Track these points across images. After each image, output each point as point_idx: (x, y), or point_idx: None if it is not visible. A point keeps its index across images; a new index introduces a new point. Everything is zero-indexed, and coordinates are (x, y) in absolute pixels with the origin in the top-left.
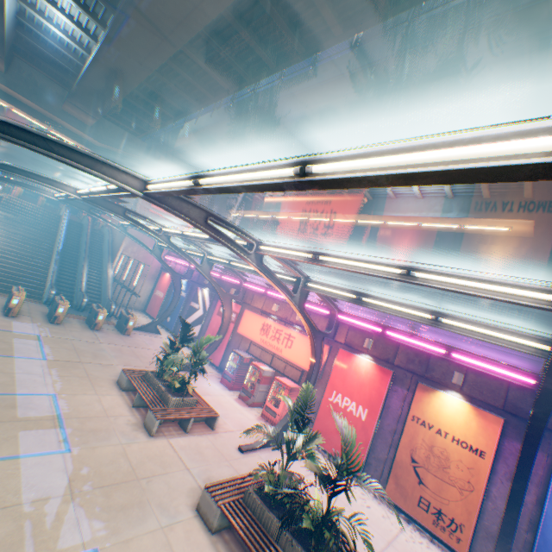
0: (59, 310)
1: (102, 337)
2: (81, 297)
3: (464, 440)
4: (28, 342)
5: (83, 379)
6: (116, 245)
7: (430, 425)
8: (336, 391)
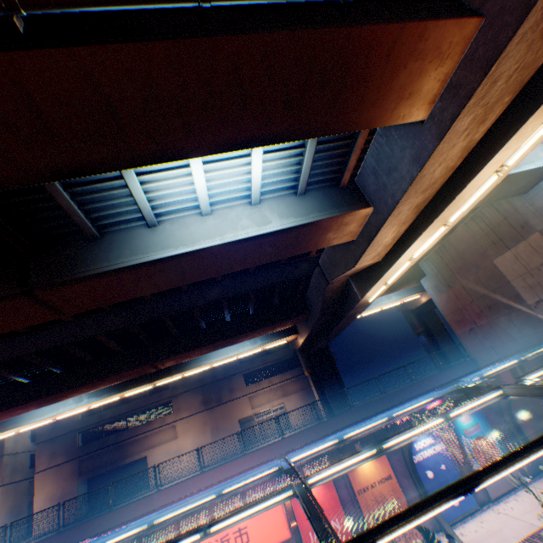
0: None
1: None
2: None
3: (381, 476)
4: None
5: None
6: None
7: (367, 486)
8: (311, 529)
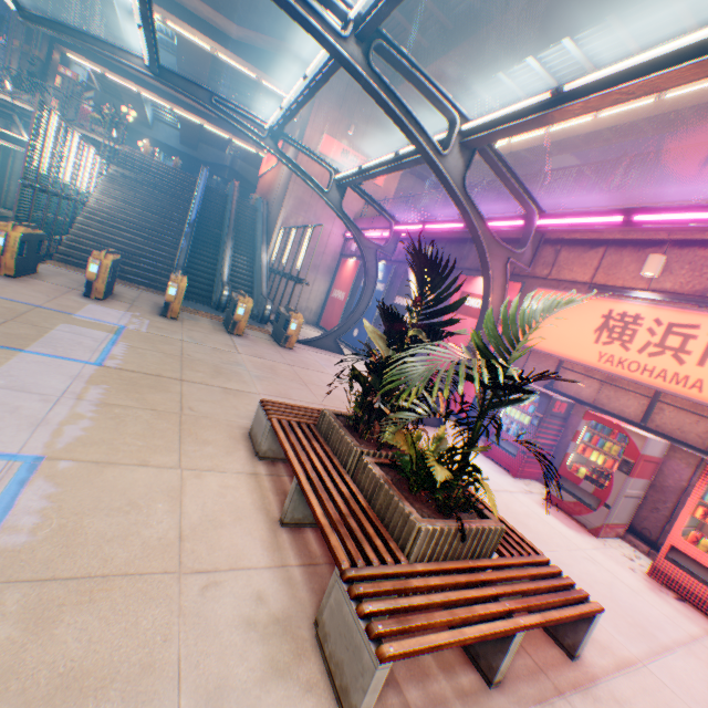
0: (168, 292)
1: (242, 346)
2: (220, 290)
3: None
4: (87, 333)
5: (159, 420)
6: (271, 220)
7: None
8: None
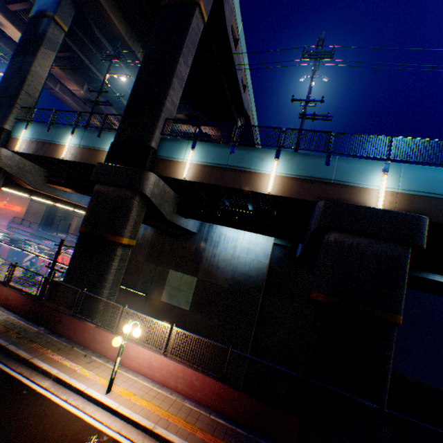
0: None
1: None
2: None
3: None
4: None
5: None
6: None
7: None
8: None
